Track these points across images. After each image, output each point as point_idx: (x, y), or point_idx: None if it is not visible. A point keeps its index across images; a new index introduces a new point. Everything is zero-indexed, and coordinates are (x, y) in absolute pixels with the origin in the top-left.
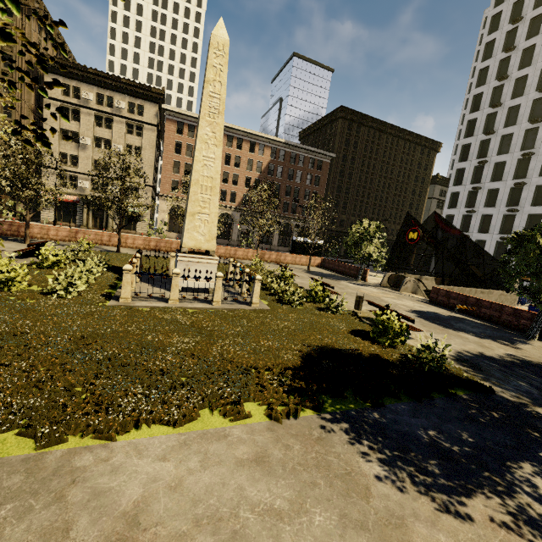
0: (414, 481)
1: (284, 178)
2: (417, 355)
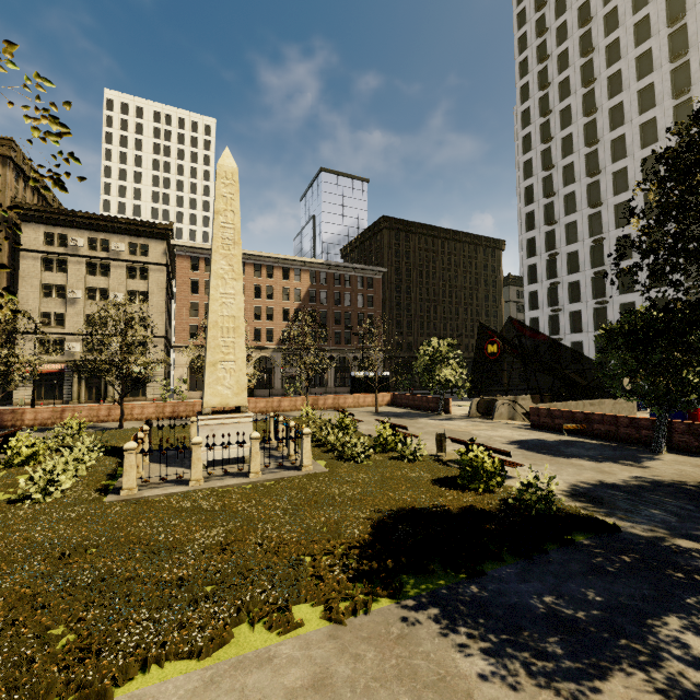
0: (531, 671)
1: (329, 303)
2: (519, 497)
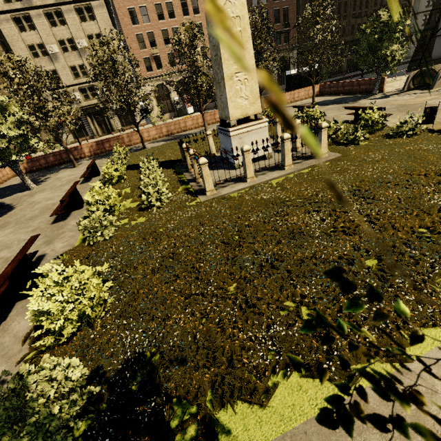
0: None
1: (248, 5)
2: None
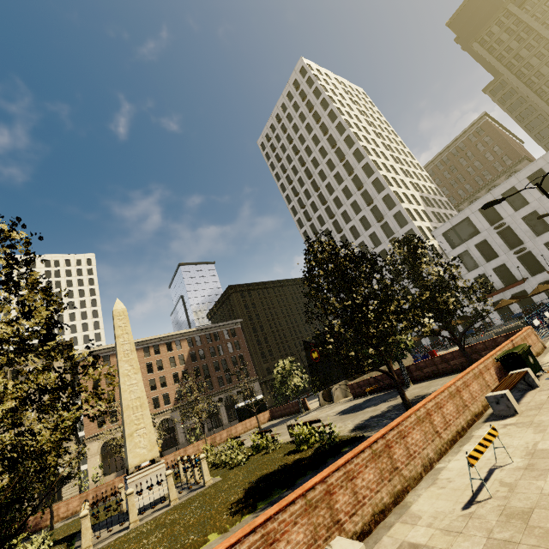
0: None
1: (208, 357)
2: (319, 441)
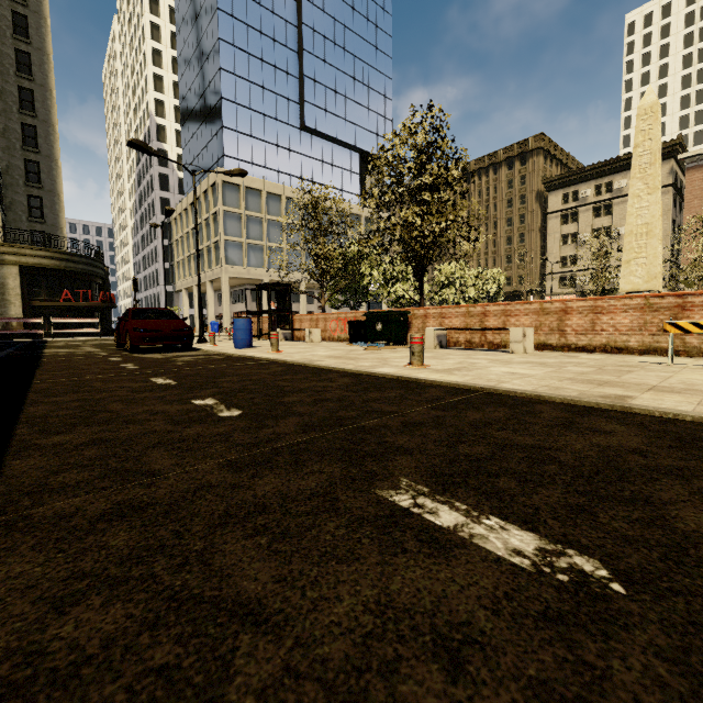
0: None
1: None
2: None
